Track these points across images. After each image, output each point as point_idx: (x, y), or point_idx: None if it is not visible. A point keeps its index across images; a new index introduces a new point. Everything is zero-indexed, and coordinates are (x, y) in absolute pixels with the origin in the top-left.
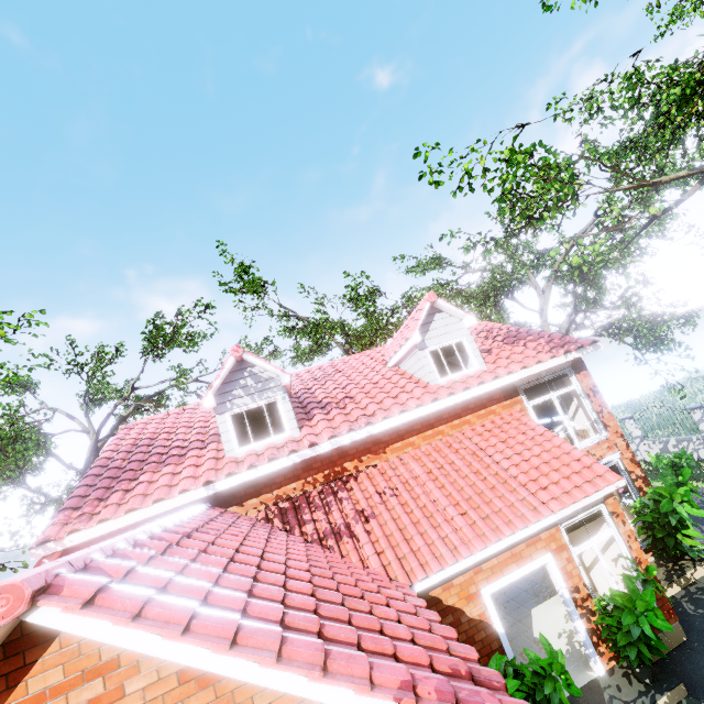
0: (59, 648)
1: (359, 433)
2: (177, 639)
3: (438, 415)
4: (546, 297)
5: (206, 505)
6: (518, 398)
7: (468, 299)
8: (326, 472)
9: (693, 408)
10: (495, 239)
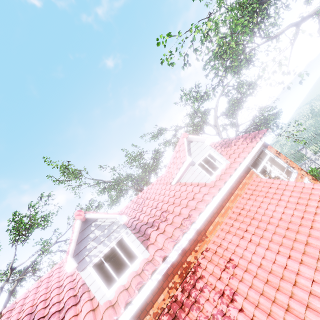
0: None
1: (189, 233)
2: None
3: (221, 198)
4: (217, 127)
5: None
6: (251, 171)
7: None
8: (178, 272)
9: (301, 149)
10: (206, 92)
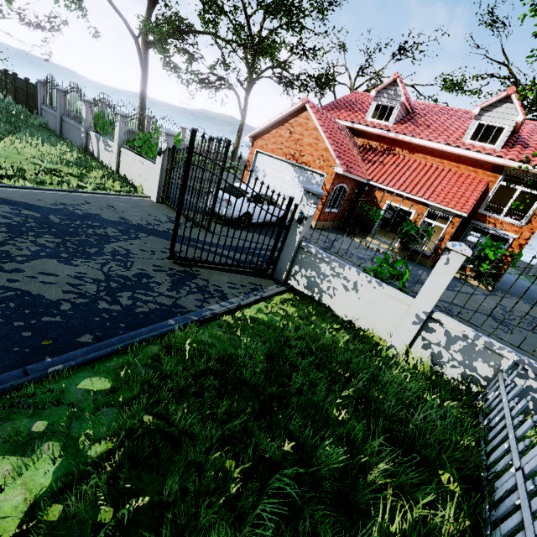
0: (306, 113)
1: (407, 138)
2: (316, 119)
3: (449, 155)
4: None
5: (349, 130)
6: (497, 176)
7: None
8: (388, 146)
9: None
10: None
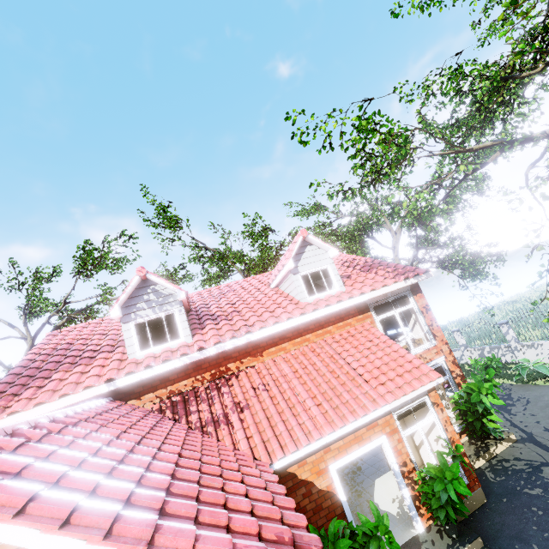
0: None
1: (240, 340)
2: (8, 521)
3: (306, 326)
4: (397, 237)
5: (107, 399)
6: (369, 314)
7: (338, 237)
8: (212, 371)
9: (502, 323)
10: (352, 189)
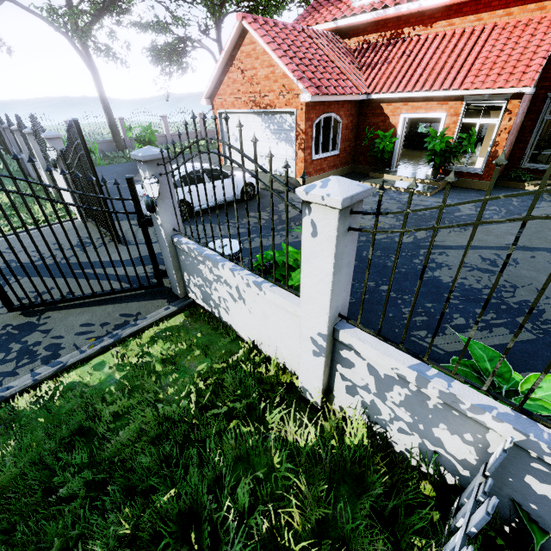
0: (249, 35)
1: (413, 5)
2: (259, 38)
3: (489, 1)
4: None
5: (334, 33)
6: None
7: None
8: (392, 32)
9: None
10: None
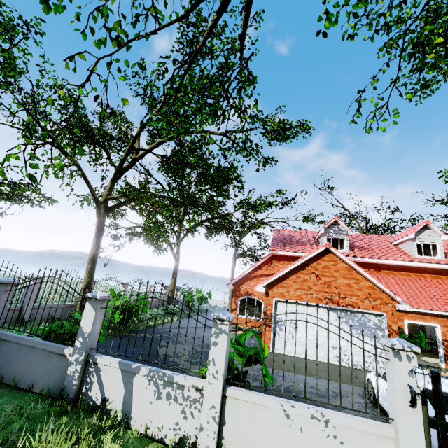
0: (328, 255)
1: (373, 260)
2: (350, 260)
3: (410, 268)
4: None
5: None
6: None
7: None
8: None
9: None
10: None
